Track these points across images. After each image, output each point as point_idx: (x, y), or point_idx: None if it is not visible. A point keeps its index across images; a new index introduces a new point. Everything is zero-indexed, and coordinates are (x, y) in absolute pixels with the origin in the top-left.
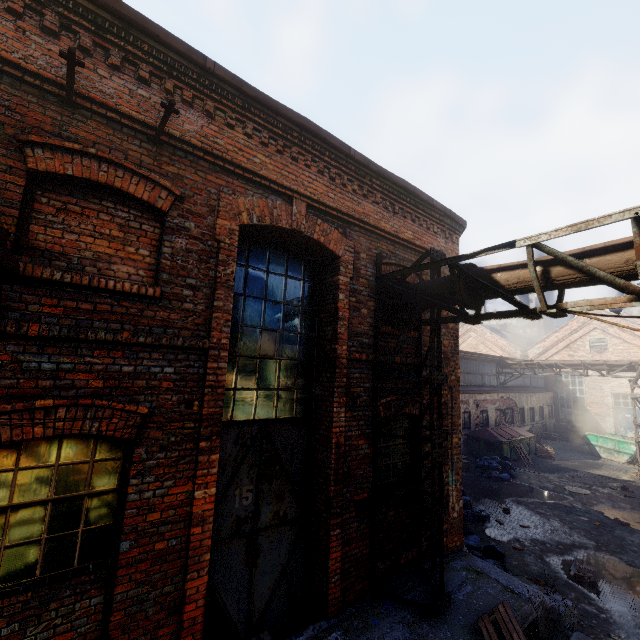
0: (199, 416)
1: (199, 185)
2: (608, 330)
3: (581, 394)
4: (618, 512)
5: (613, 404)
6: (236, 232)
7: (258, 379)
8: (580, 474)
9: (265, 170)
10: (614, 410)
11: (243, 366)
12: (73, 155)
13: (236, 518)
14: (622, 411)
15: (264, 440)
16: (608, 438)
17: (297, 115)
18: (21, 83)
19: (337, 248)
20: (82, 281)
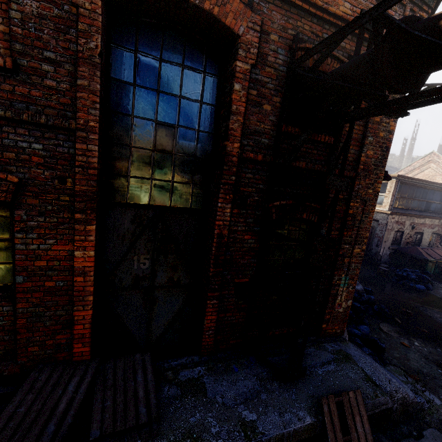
0: (74, 192)
1: None
2: None
3: None
4: None
5: None
6: None
7: (152, 170)
8: None
9: None
10: None
11: (136, 156)
12: None
13: (135, 276)
14: None
15: (160, 223)
16: None
17: None
18: None
19: (236, 24)
20: None
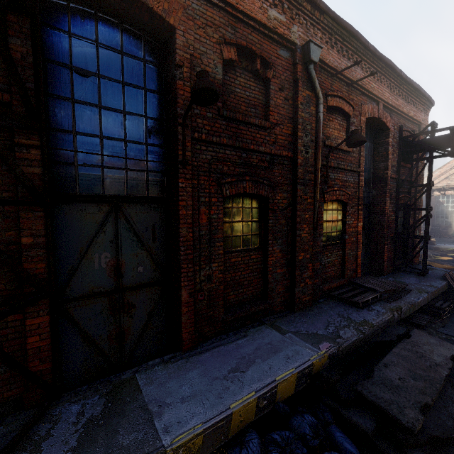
0: (357, 197)
1: (356, 102)
2: None
3: (452, 209)
4: None
5: None
6: (365, 122)
7: None
8: (453, 250)
9: (374, 90)
10: None
11: None
12: (334, 97)
13: None
14: None
15: None
16: None
17: (389, 60)
18: (324, 71)
19: (389, 125)
20: (338, 147)
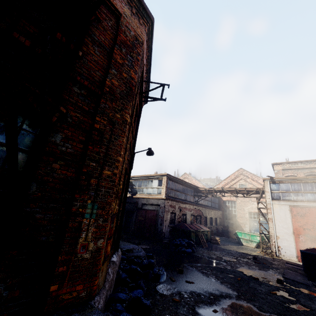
0: None
1: None
2: (247, 180)
3: (235, 212)
4: (251, 271)
5: (249, 218)
6: None
7: None
8: (232, 252)
9: None
10: (249, 221)
11: None
12: None
13: None
14: (253, 221)
15: None
16: (246, 233)
17: None
18: None
19: None
20: None
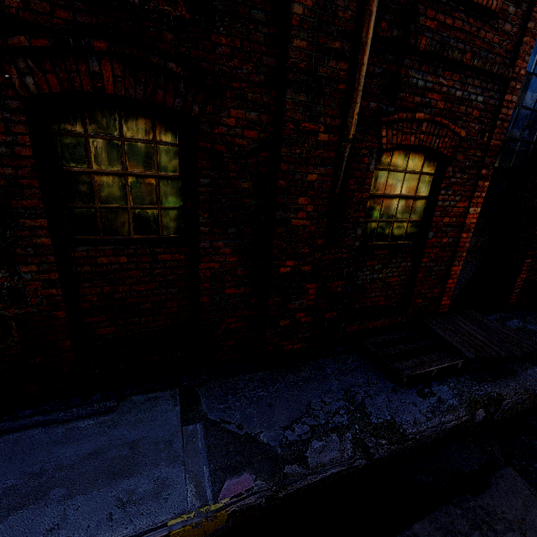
0: (485, 147)
1: None
2: None
3: None
4: None
5: None
6: None
7: None
8: None
9: None
10: None
11: None
12: None
13: None
14: None
15: None
16: None
17: None
18: None
19: None
20: None
